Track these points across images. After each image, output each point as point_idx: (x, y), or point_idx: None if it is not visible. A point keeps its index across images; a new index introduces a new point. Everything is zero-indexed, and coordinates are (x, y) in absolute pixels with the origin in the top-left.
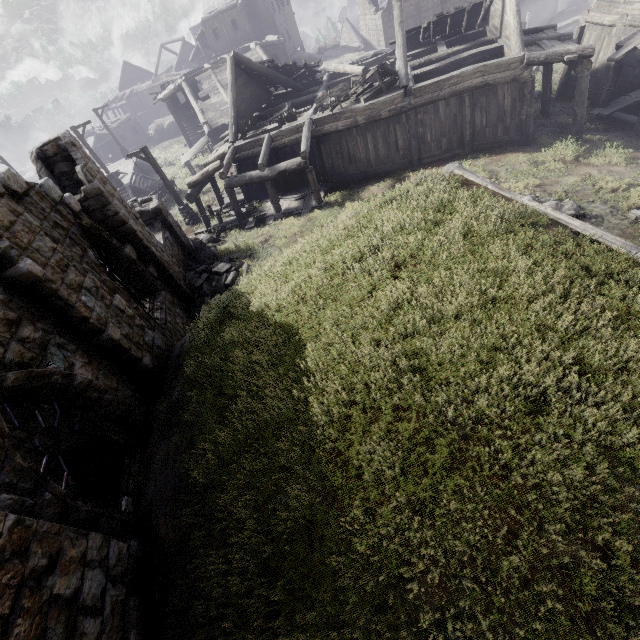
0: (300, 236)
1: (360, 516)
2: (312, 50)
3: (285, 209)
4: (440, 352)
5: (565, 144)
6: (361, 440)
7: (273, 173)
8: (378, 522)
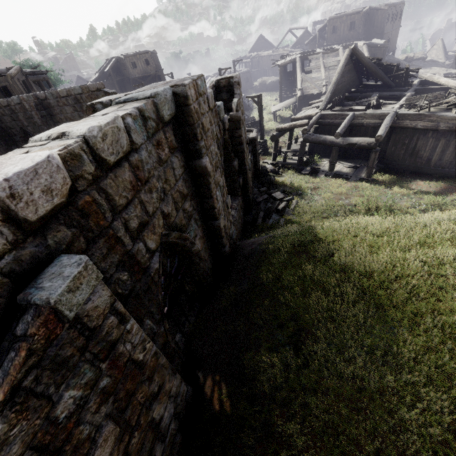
0: (345, 197)
1: None
2: (399, 57)
3: (337, 170)
4: None
5: None
6: None
7: (344, 142)
8: None
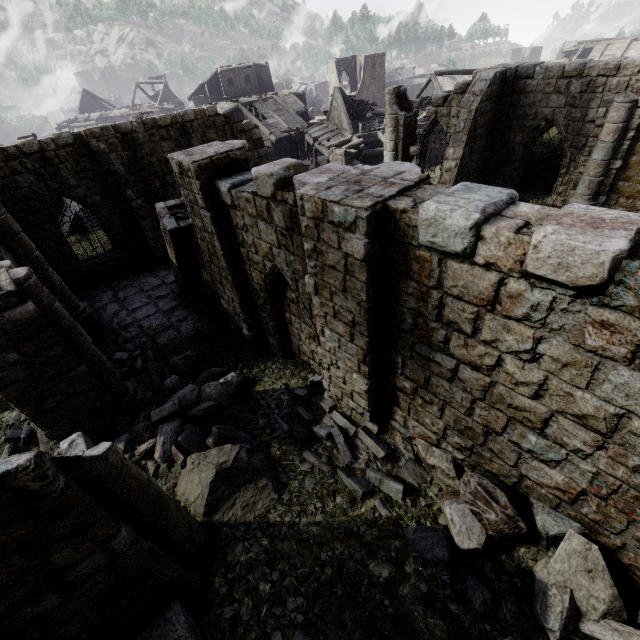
0: None
1: None
2: None
3: None
4: None
5: None
6: None
7: None
8: None
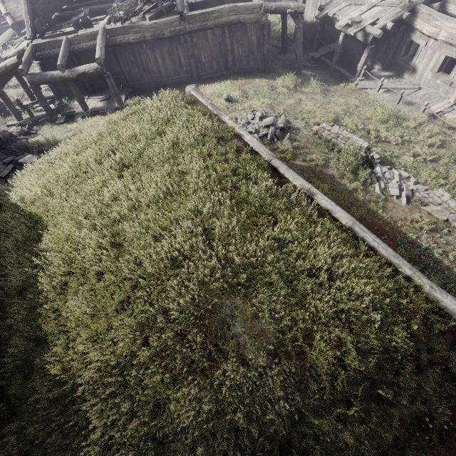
0: None
1: (59, 350)
2: None
3: (92, 108)
4: (133, 231)
5: (289, 76)
6: (74, 298)
7: (73, 75)
8: (69, 352)
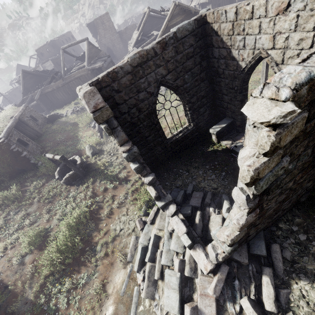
0: None
1: None
2: None
3: None
4: None
5: None
6: None
7: (30, 106)
8: None
